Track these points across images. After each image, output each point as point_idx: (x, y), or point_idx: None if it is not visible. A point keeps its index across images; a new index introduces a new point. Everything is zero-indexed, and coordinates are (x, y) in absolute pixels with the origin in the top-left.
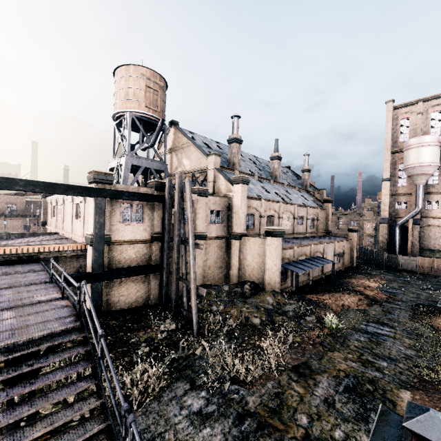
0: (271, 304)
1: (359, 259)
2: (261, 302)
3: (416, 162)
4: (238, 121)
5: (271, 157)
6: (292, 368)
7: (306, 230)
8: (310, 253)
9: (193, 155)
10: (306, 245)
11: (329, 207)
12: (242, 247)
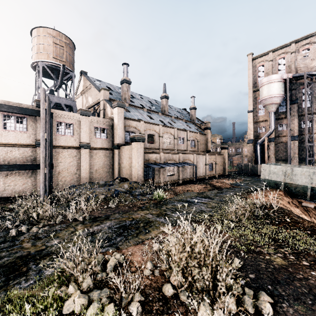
0: (125, 188)
1: (236, 172)
2: (118, 187)
3: (267, 95)
4: (127, 67)
5: (161, 97)
6: (93, 218)
7: (187, 148)
8: (179, 160)
9: (93, 93)
10: (175, 153)
11: (208, 132)
12: (120, 154)
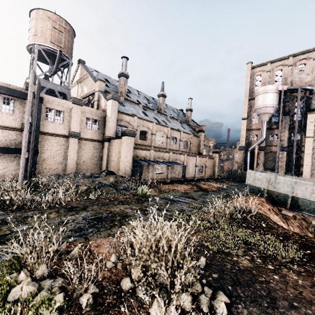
0: (110, 182)
1: (225, 176)
2: (103, 180)
3: (262, 104)
4: (126, 61)
5: (158, 95)
6: (70, 207)
7: (179, 148)
8: (169, 159)
9: (89, 83)
10: (165, 152)
11: (201, 135)
12: (110, 148)
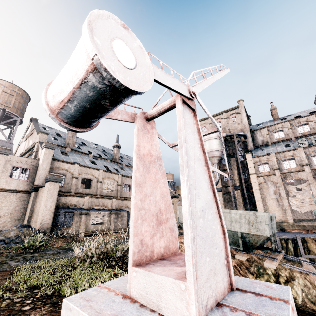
0: (9, 236)
1: None
2: (0, 235)
3: (209, 149)
4: None
5: (113, 146)
6: None
7: None
8: (111, 206)
9: (34, 136)
10: (106, 198)
11: None
12: (36, 198)
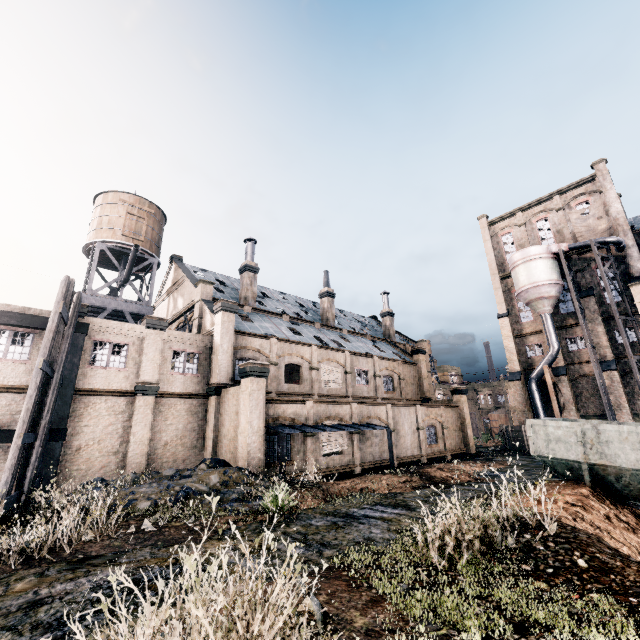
0: (212, 485)
1: (497, 447)
2: (196, 482)
3: (528, 283)
4: (253, 246)
5: (320, 294)
6: (80, 559)
7: (376, 393)
8: (351, 418)
9: (186, 290)
10: (341, 403)
11: (420, 359)
12: (221, 407)
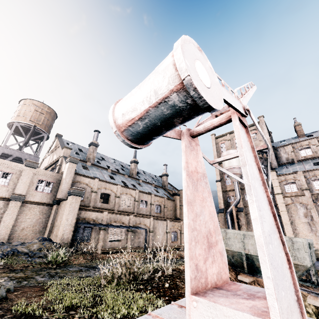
0: (32, 249)
1: None
2: (24, 247)
3: (228, 166)
4: (98, 134)
5: (131, 161)
6: None
7: (150, 213)
8: (129, 223)
9: (58, 151)
10: (124, 214)
11: (177, 198)
12: (58, 211)
